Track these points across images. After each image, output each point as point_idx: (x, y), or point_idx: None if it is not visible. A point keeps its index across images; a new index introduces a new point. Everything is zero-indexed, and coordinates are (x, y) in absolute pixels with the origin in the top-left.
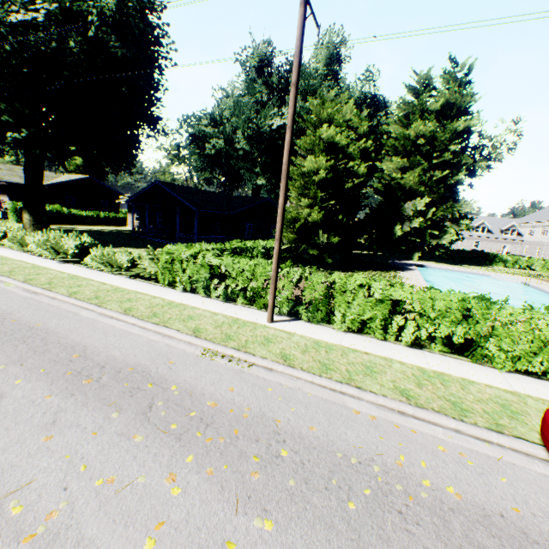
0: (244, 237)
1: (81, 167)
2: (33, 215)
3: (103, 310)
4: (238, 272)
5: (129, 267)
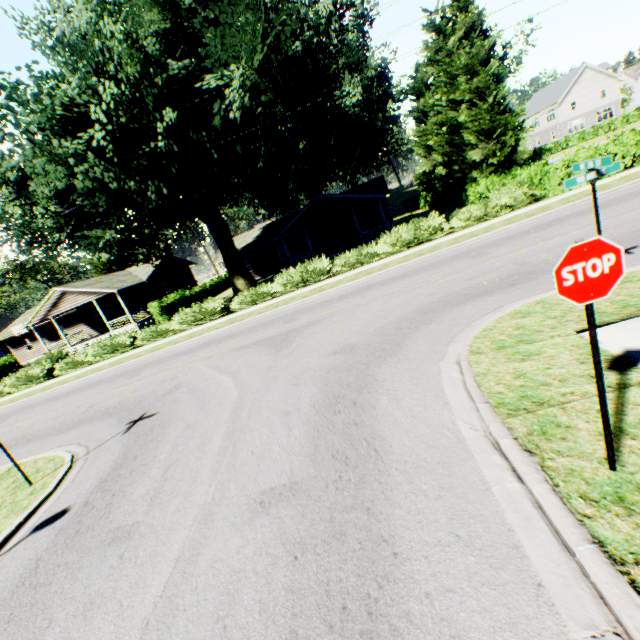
0: (389, 219)
1: (108, 265)
2: (245, 278)
3: (627, 183)
4: (634, 142)
5: (505, 207)
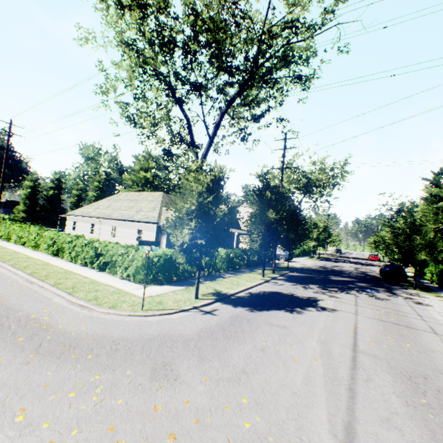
0: None
1: None
2: None
3: None
4: None
5: None
